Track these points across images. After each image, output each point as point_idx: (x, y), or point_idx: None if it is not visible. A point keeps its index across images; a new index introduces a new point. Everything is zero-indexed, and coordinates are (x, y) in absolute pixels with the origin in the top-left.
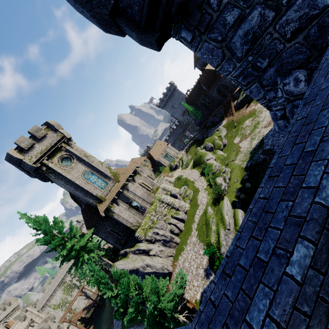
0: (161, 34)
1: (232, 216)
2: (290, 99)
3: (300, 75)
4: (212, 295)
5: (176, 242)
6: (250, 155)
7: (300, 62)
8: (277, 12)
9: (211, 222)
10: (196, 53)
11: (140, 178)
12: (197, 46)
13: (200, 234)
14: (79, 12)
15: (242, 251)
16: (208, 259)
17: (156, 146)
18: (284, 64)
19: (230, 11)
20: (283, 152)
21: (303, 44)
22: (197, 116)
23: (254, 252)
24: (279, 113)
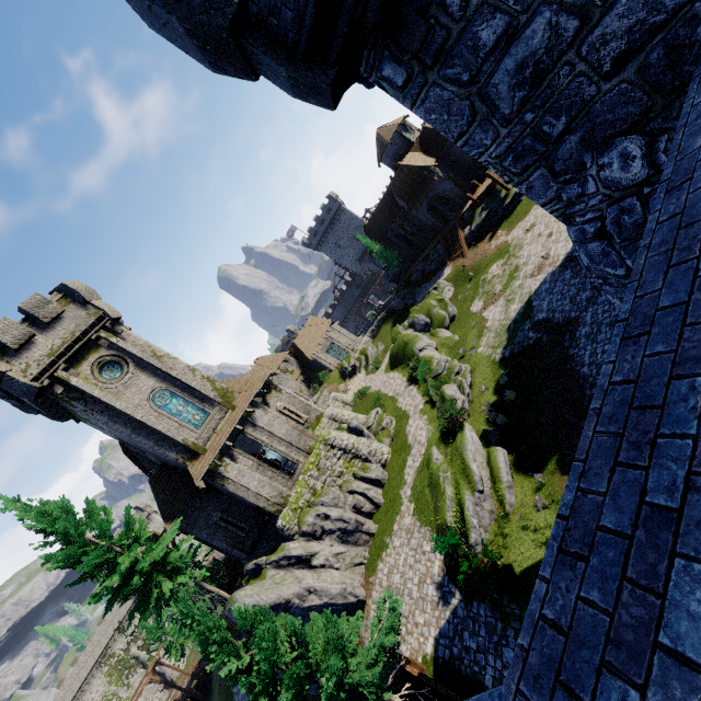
0: (341, 70)
1: (485, 463)
2: (614, 198)
3: (633, 146)
4: (545, 609)
5: (369, 533)
6: (507, 334)
7: (631, 120)
8: (583, 19)
9: (443, 479)
10: (414, 110)
11: (280, 397)
12: (416, 96)
13: (420, 508)
14: (156, 28)
15: (601, 498)
16: (444, 561)
17: (307, 329)
18: (597, 125)
19: (487, 19)
20: (645, 286)
21: (636, 85)
22: (391, 263)
23: (636, 494)
24: (591, 227)
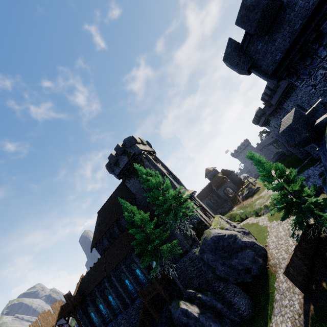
0: None
1: None
2: None
3: None
4: None
5: (254, 237)
6: None
7: None
8: None
9: None
10: None
11: None
12: None
13: (279, 217)
14: None
15: None
16: None
17: None
18: None
19: None
20: None
21: None
22: None
23: None
24: None
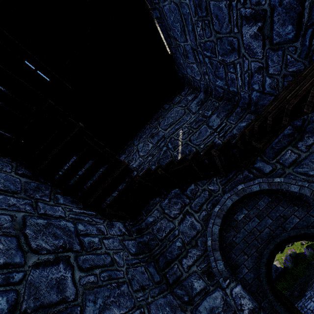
0: None
1: None
2: None
3: None
4: None
5: None
6: None
7: None
8: None
9: None
10: None
11: None
12: None
13: None
14: None
15: None
16: None
17: None
18: None
19: None
20: None
21: None
22: None
23: None
24: None
